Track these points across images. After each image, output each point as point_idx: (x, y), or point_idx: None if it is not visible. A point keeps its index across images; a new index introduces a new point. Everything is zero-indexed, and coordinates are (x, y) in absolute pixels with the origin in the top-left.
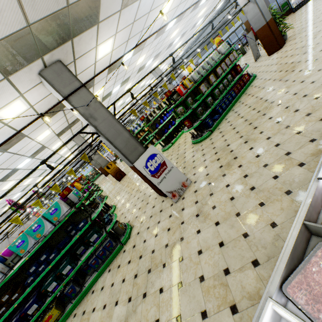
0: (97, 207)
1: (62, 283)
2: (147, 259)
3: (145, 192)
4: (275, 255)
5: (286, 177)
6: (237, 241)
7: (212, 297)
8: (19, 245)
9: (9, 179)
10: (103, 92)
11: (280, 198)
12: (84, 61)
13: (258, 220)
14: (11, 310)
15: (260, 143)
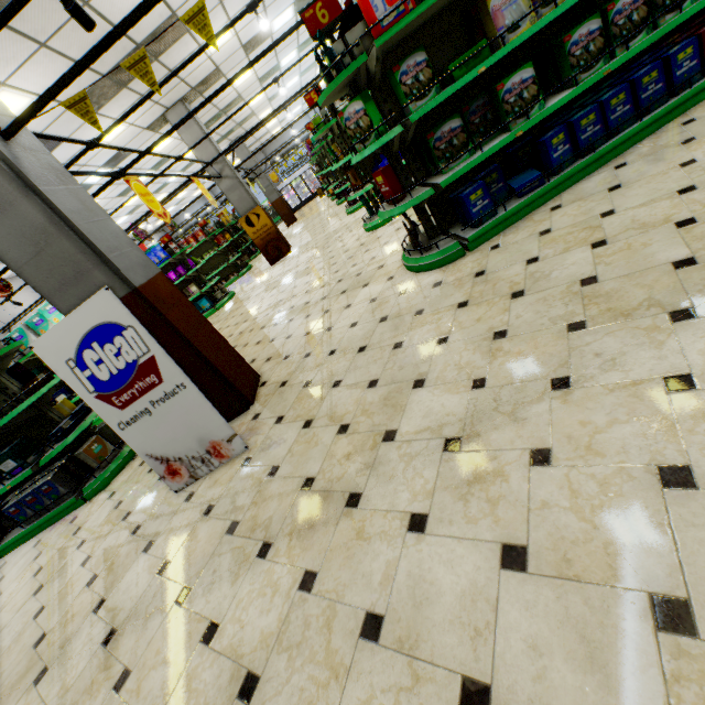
0: (37, 389)
1: None
2: (23, 621)
3: None
4: None
5: None
6: None
7: None
8: None
9: None
10: None
11: None
12: None
13: None
14: None
15: (465, 541)
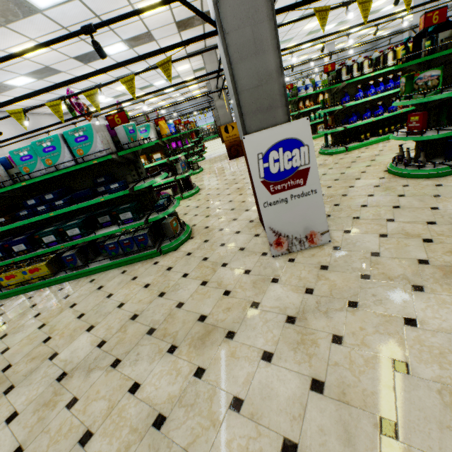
0: (156, 175)
1: (62, 243)
2: (165, 308)
3: (245, 199)
4: None
5: None
6: None
7: None
8: (24, 158)
9: (93, 66)
10: None
11: None
12: None
13: None
14: None
15: None
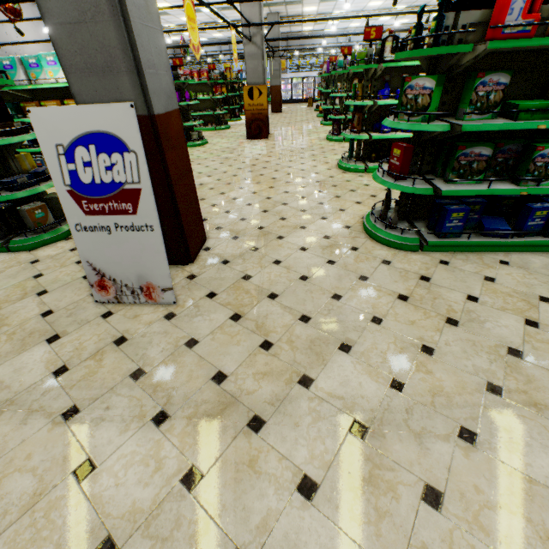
0: (9, 135)
1: None
2: None
3: None
4: None
5: None
6: None
7: None
8: None
9: None
10: None
11: None
12: None
13: None
14: None
15: (345, 537)
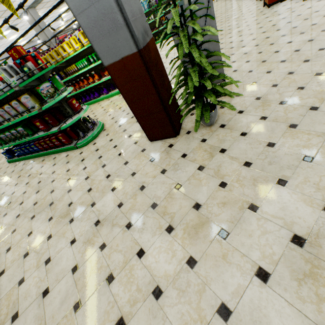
0: None
1: None
2: None
3: None
4: None
5: None
6: None
7: None
8: None
9: None
10: None
11: None
12: None
13: None
14: None
15: None
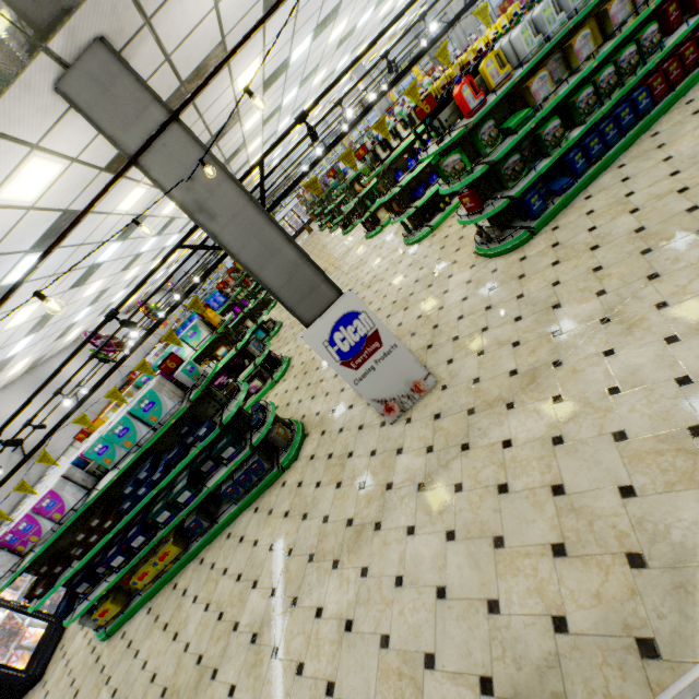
0: (237, 393)
1: (179, 513)
2: (313, 529)
3: None
4: (530, 698)
5: (653, 511)
6: (472, 610)
7: (390, 693)
8: (102, 452)
9: (91, 281)
10: (262, 70)
11: (607, 565)
12: (178, 12)
13: (534, 588)
14: (106, 540)
15: (642, 346)
